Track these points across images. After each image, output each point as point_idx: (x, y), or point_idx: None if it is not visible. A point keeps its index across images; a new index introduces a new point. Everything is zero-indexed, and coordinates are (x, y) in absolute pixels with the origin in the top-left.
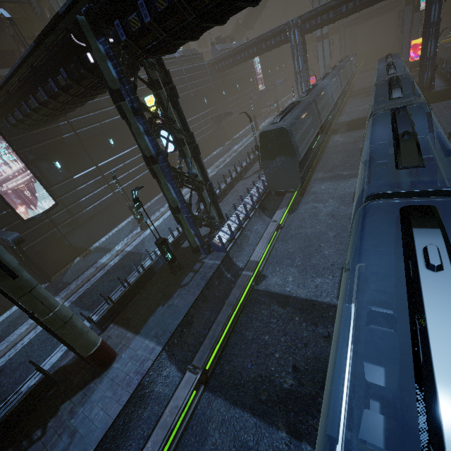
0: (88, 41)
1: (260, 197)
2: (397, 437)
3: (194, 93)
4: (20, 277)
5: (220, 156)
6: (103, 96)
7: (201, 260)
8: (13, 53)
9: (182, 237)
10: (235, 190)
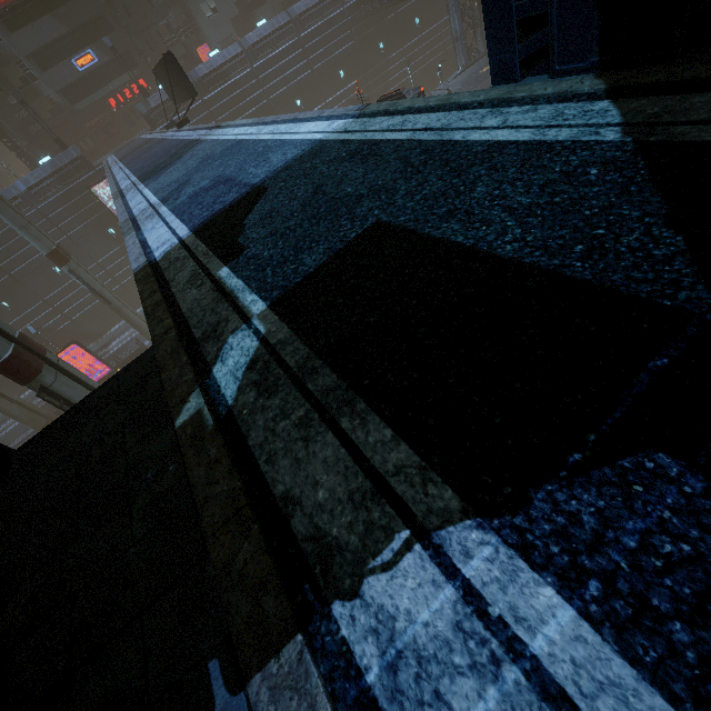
0: None
1: None
2: None
3: (320, 70)
4: (114, 304)
5: None
6: (196, 117)
7: None
8: (129, 51)
9: None
10: None
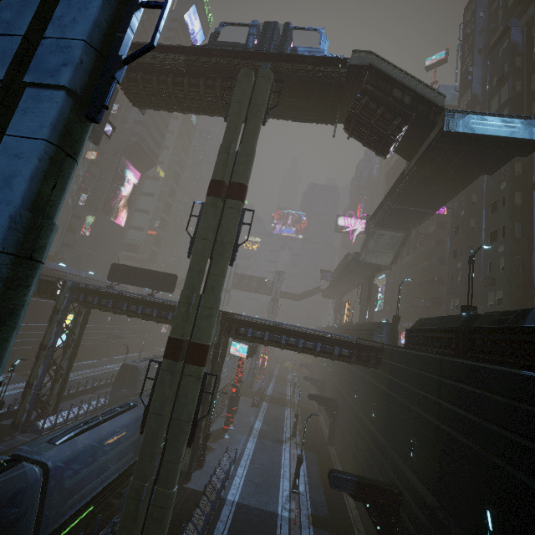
0: (64, 288)
1: (96, 408)
2: (79, 449)
3: None
4: None
5: (89, 367)
6: None
7: (14, 435)
8: None
9: (7, 414)
10: (80, 398)
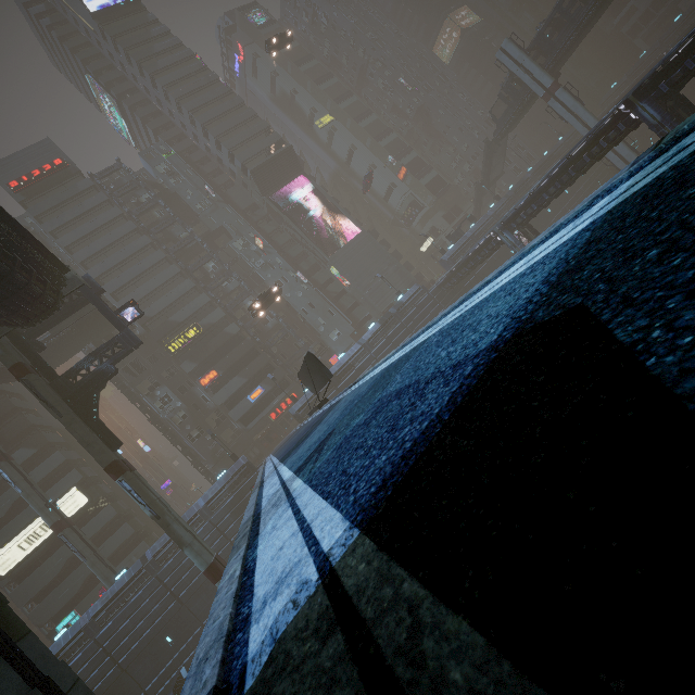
0: None
1: None
2: None
3: None
4: None
5: None
6: None
7: None
8: (284, 378)
9: None
10: None
